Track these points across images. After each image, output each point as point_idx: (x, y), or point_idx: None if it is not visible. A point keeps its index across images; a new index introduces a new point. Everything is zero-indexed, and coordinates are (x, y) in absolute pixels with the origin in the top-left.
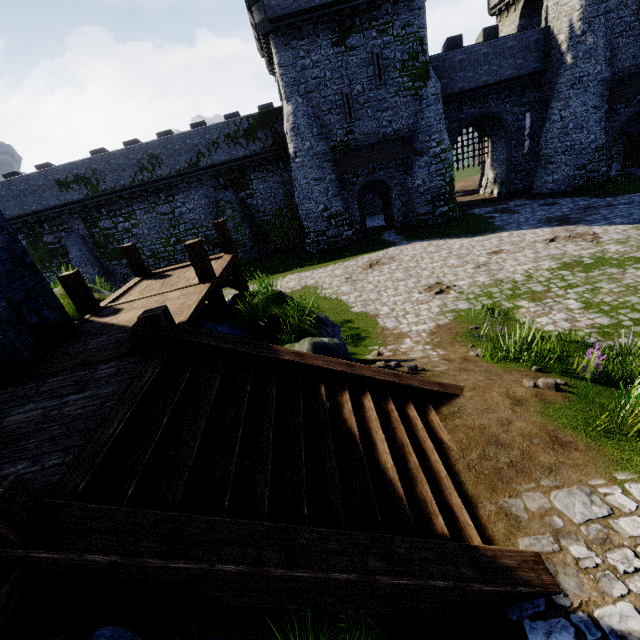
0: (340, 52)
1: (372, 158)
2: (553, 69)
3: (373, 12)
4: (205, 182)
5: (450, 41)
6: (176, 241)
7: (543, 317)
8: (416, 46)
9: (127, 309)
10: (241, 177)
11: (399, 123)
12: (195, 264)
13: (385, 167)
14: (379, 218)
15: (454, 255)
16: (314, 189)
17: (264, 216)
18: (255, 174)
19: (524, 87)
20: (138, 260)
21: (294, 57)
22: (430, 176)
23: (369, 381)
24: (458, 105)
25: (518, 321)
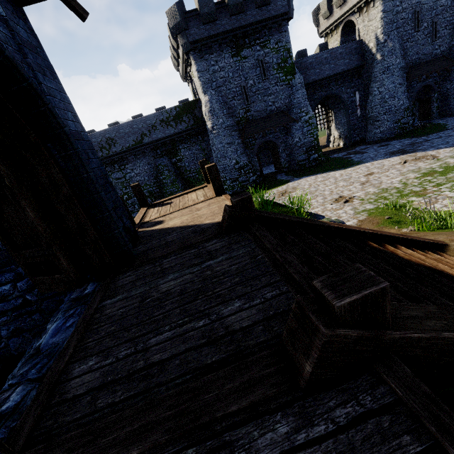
0: (237, 60)
1: (265, 126)
2: (368, 64)
3: (256, 35)
4: (147, 154)
5: (299, 53)
6: (127, 197)
7: (434, 204)
8: (285, 54)
9: (168, 219)
10: (172, 148)
11: (279, 103)
12: (213, 181)
13: (273, 132)
14: (267, 168)
15: (340, 180)
16: (228, 150)
17: (190, 173)
18: (182, 145)
19: (351, 76)
20: (143, 195)
21: (207, 65)
22: (304, 135)
23: (390, 239)
24: (312, 90)
25: (417, 209)
